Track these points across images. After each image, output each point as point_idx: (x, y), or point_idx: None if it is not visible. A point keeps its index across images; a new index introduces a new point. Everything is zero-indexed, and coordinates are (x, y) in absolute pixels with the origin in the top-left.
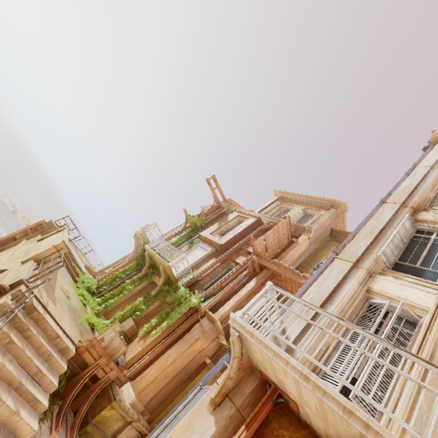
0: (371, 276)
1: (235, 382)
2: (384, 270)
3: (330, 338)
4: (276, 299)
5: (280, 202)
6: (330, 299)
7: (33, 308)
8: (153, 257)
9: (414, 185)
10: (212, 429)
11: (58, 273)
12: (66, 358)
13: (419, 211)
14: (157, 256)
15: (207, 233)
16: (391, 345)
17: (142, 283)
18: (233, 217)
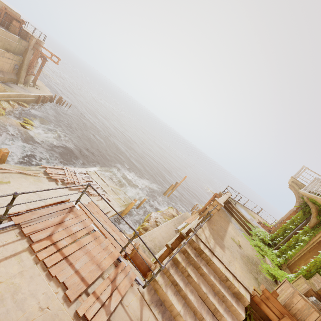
0: None
1: None
2: None
3: None
4: None
5: None
6: None
7: (200, 250)
8: (315, 201)
9: None
10: None
11: (229, 227)
12: (243, 304)
13: None
14: (319, 198)
15: None
16: None
17: (318, 233)
18: None
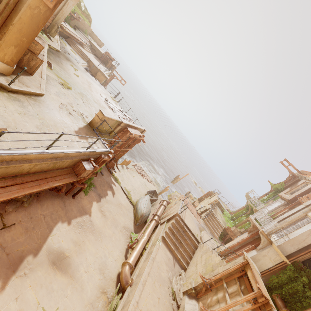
0: (310, 210)
1: (253, 230)
2: None
3: (283, 225)
4: (265, 213)
5: None
6: (289, 216)
7: (213, 214)
8: (251, 205)
9: None
10: (247, 236)
11: (217, 209)
12: (222, 229)
13: None
14: (251, 205)
15: (282, 193)
16: (271, 218)
17: (248, 217)
18: (301, 183)
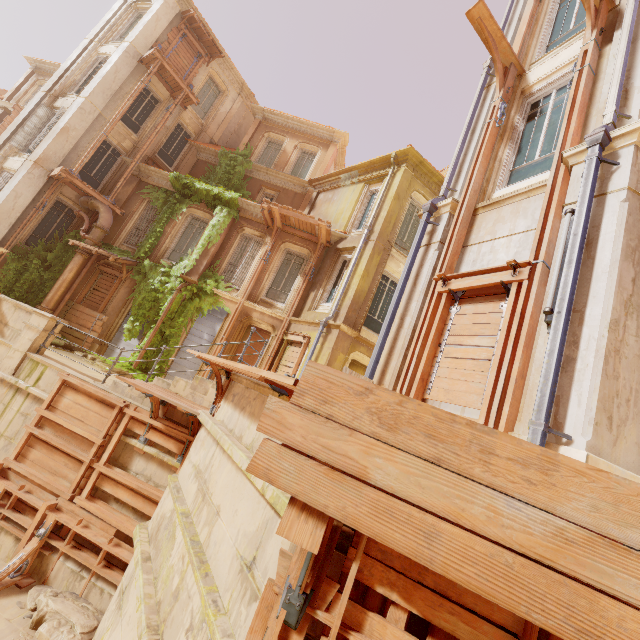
0: (6, 159)
1: None
2: (18, 153)
3: None
4: None
5: (37, 78)
6: None
7: None
8: None
9: (66, 67)
10: None
11: None
12: None
13: (58, 98)
14: None
15: None
16: None
17: None
18: None
